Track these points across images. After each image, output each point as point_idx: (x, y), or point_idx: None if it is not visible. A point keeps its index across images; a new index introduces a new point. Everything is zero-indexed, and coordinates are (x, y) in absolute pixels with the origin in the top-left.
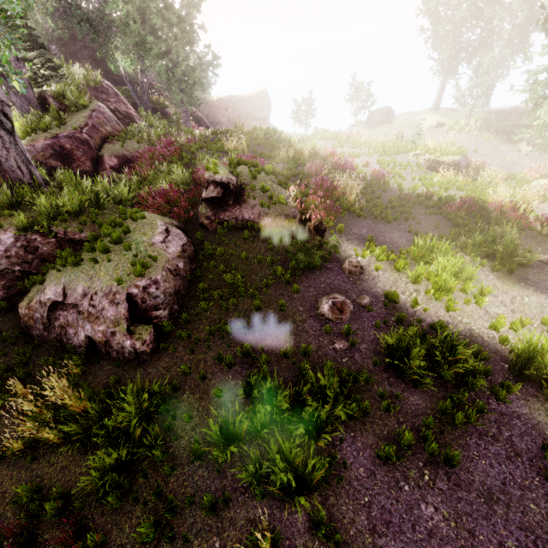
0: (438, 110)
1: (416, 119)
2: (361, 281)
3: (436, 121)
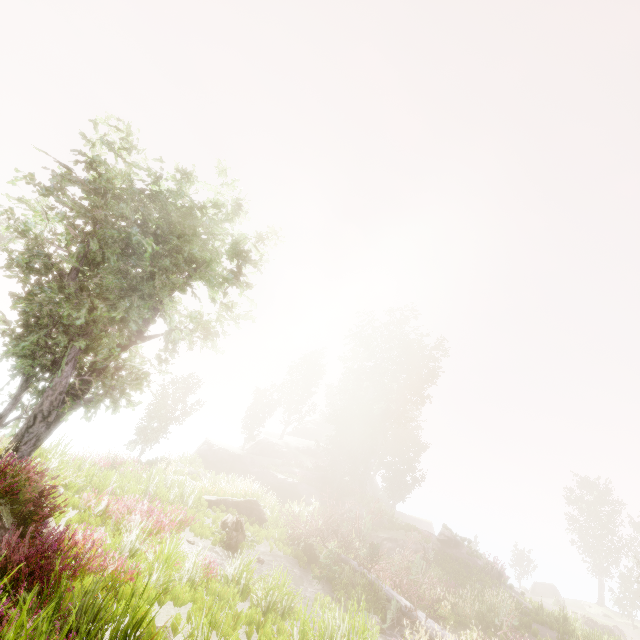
0: (604, 605)
1: (582, 603)
2: (524, 604)
3: (601, 611)
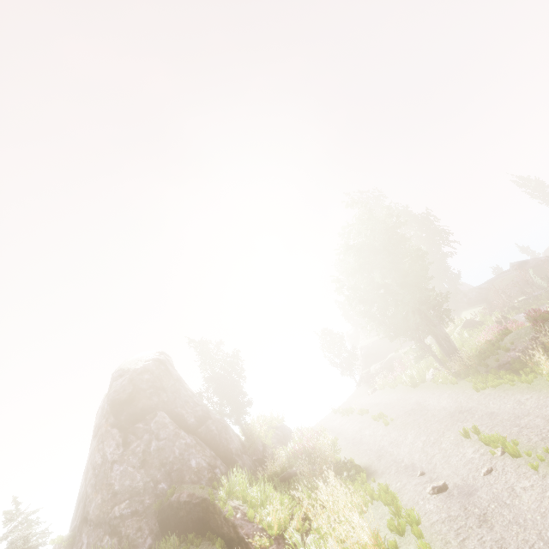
0: None
1: None
2: None
3: None
